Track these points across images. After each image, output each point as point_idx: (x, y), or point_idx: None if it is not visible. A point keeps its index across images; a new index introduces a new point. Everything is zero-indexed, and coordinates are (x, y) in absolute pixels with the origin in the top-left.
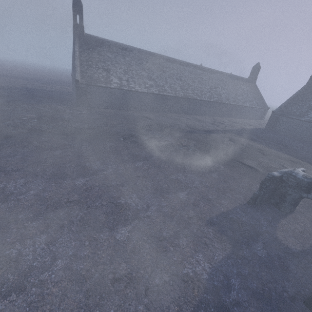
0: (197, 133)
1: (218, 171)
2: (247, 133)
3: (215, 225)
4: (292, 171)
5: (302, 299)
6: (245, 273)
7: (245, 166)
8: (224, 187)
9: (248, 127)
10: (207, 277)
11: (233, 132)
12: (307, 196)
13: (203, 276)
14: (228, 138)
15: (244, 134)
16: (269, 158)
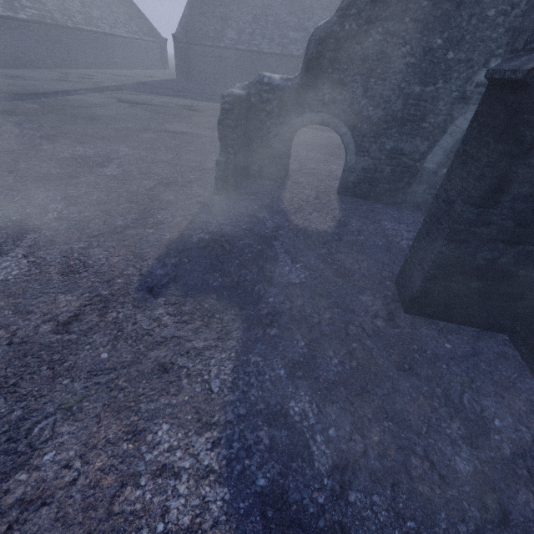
0: (18, 99)
1: (117, 159)
2: (151, 88)
3: (168, 286)
4: (262, 75)
5: (398, 305)
6: (303, 353)
7: (175, 135)
8: (148, 185)
9: (148, 79)
10: (225, 494)
11: (120, 89)
12: (302, 121)
13: (210, 509)
14: (114, 99)
15: (145, 89)
16: (208, 114)
